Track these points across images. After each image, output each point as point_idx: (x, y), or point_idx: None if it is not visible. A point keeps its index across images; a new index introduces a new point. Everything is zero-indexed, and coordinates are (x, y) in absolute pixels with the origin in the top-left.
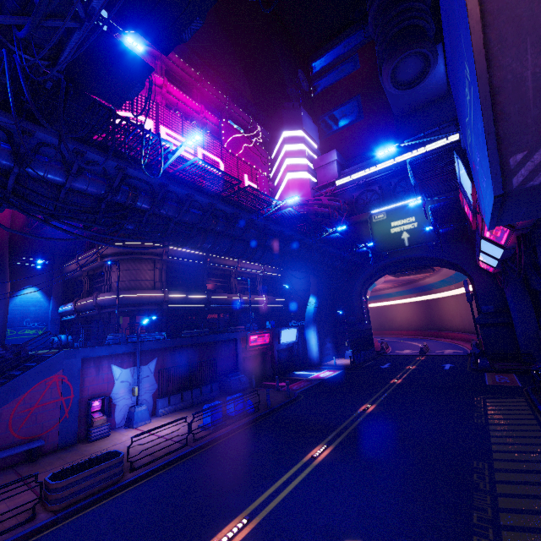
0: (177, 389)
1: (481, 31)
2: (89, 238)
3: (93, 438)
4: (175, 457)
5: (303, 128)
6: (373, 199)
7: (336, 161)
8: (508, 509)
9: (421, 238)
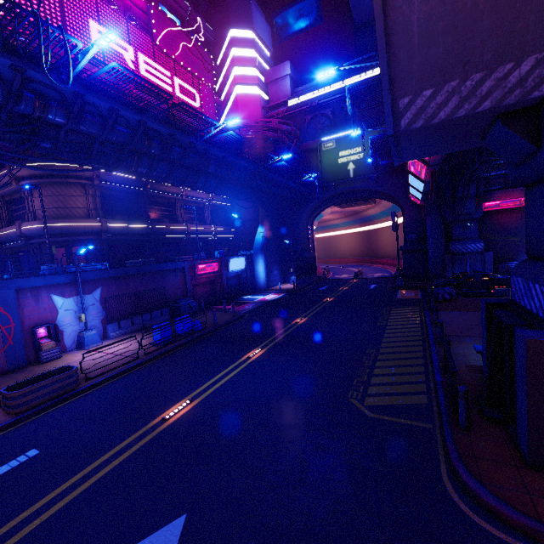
0: (126, 315)
1: None
2: None
3: (44, 360)
4: (128, 367)
5: (254, 28)
6: (325, 124)
7: (289, 76)
8: (378, 374)
9: (365, 170)
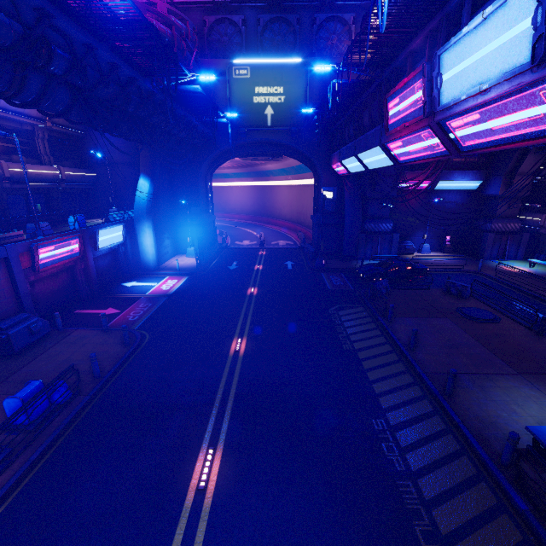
0: None
1: None
2: None
3: None
4: None
5: None
6: (233, 38)
7: None
8: (434, 499)
9: (286, 120)
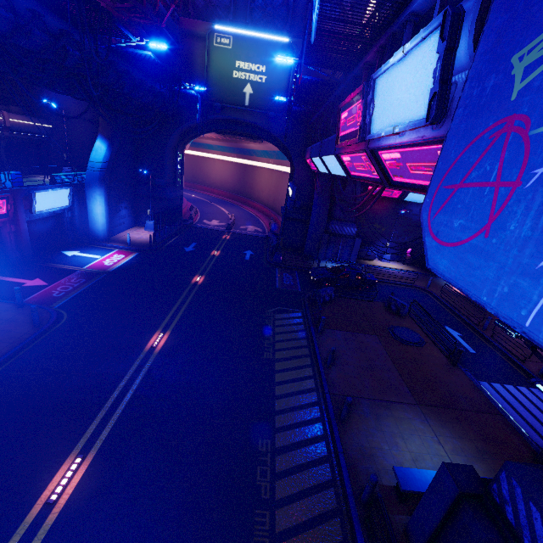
0: None
1: None
2: None
3: None
4: None
5: None
6: None
7: None
8: (283, 532)
9: (264, 102)
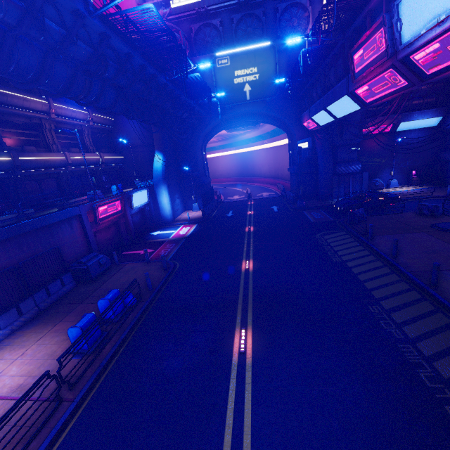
0: (5, 303)
1: None
2: None
3: None
4: (49, 441)
5: None
6: (213, 37)
7: None
8: (433, 356)
9: (261, 93)
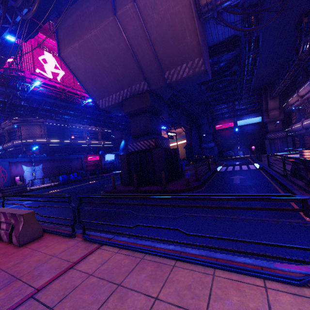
0: (53, 175)
1: (78, 80)
2: (3, 117)
3: None
4: (46, 187)
5: None
6: None
7: None
8: None
9: None
